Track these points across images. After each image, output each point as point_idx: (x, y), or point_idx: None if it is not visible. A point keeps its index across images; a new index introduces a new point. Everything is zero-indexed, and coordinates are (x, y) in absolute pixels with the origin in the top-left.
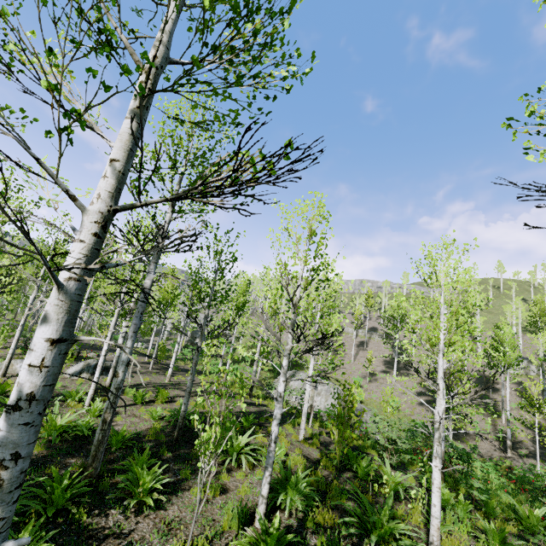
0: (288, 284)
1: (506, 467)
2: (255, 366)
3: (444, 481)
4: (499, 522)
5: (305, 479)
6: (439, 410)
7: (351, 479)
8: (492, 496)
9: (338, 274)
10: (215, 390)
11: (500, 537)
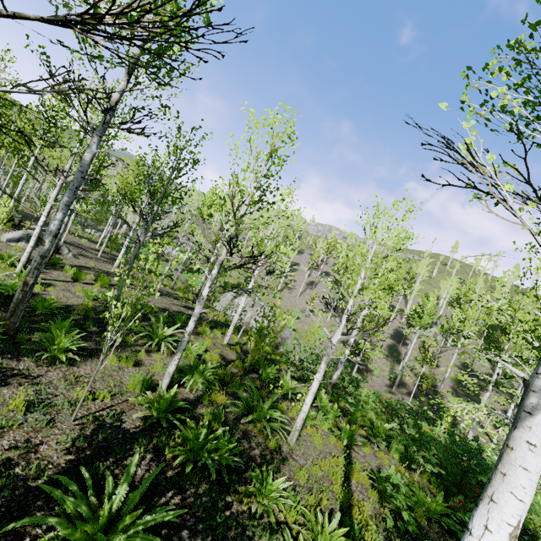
0: (234, 197)
1: (387, 398)
2: (204, 277)
3: (332, 396)
4: (356, 426)
5: (213, 369)
6: (335, 339)
7: (255, 379)
8: (362, 412)
9: (284, 200)
10: (158, 288)
11: (350, 434)
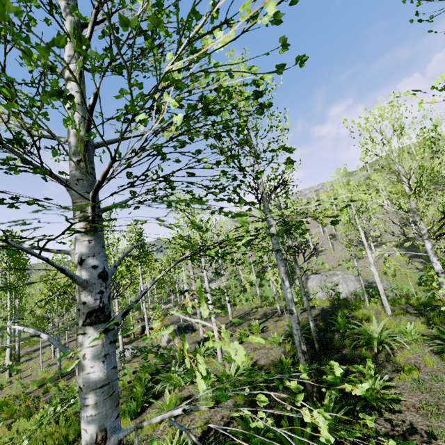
0: (410, 178)
1: None
2: None
3: None
4: None
5: None
6: None
7: None
8: None
9: None
10: (279, 309)
11: None
